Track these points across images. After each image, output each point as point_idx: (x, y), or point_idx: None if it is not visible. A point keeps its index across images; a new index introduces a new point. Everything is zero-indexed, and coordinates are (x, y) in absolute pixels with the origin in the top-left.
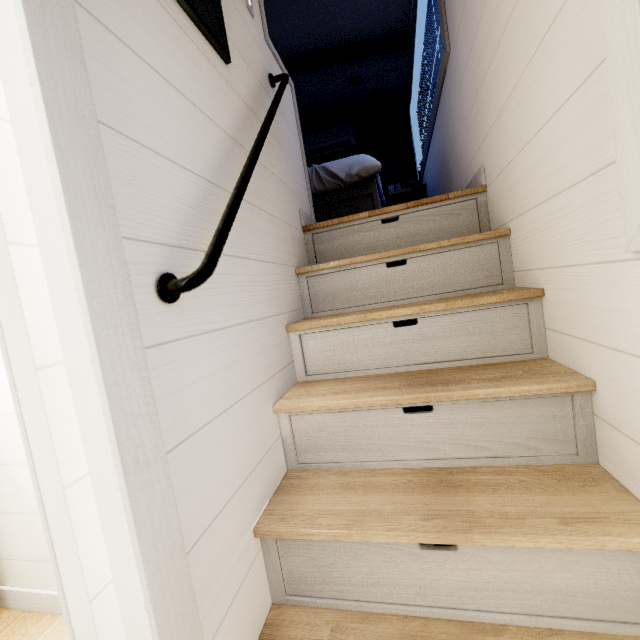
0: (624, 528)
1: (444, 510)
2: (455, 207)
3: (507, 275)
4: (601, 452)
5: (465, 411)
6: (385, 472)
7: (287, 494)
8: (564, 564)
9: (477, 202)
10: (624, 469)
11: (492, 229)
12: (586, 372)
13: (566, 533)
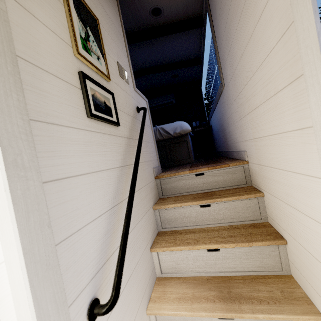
0: None
1: None
2: (233, 169)
3: (263, 215)
4: None
5: (252, 320)
6: None
7: None
8: None
9: (244, 168)
10: None
11: (252, 183)
12: (317, 306)
13: None
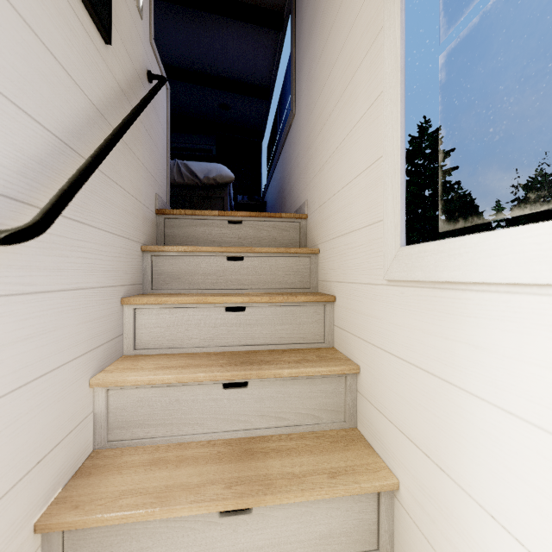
0: (368, 476)
1: (245, 476)
2: (285, 224)
3: (314, 282)
4: (359, 419)
5: (273, 387)
6: (198, 445)
7: (88, 476)
8: (328, 511)
9: (300, 225)
10: (371, 431)
11: (308, 247)
12: (355, 359)
13: (332, 485)
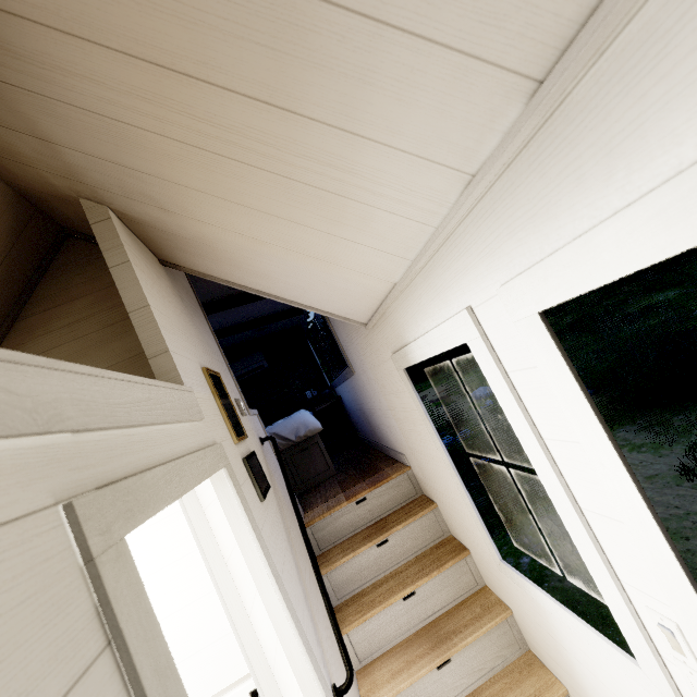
0: (549, 693)
1: None
2: (397, 481)
3: (445, 528)
4: (528, 643)
5: (466, 651)
6: None
7: None
8: None
9: (408, 475)
10: (538, 654)
11: (423, 491)
12: (506, 602)
13: None
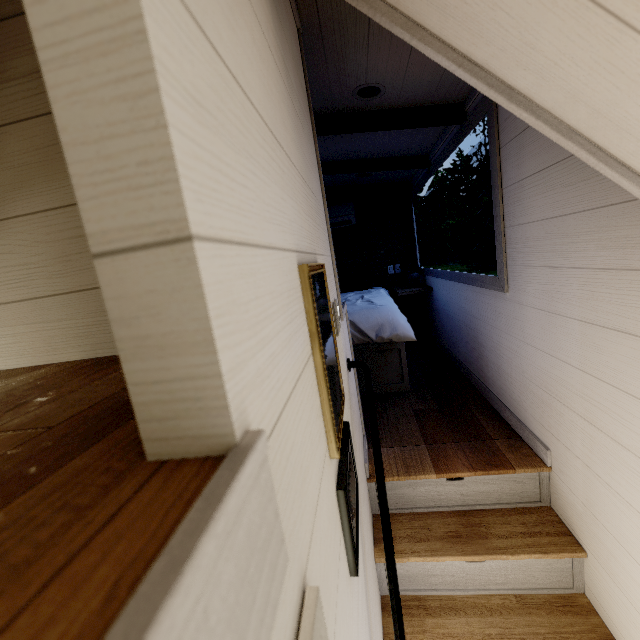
0: None
1: None
2: (519, 475)
3: (578, 583)
4: None
5: None
6: None
7: None
8: None
9: (540, 475)
10: None
11: (554, 505)
12: None
13: None
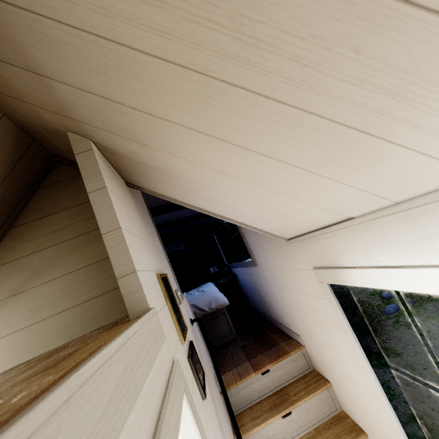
0: None
1: None
2: (294, 357)
3: (337, 404)
4: None
5: None
6: None
7: None
8: None
9: (302, 352)
10: None
11: (314, 366)
12: None
13: None
